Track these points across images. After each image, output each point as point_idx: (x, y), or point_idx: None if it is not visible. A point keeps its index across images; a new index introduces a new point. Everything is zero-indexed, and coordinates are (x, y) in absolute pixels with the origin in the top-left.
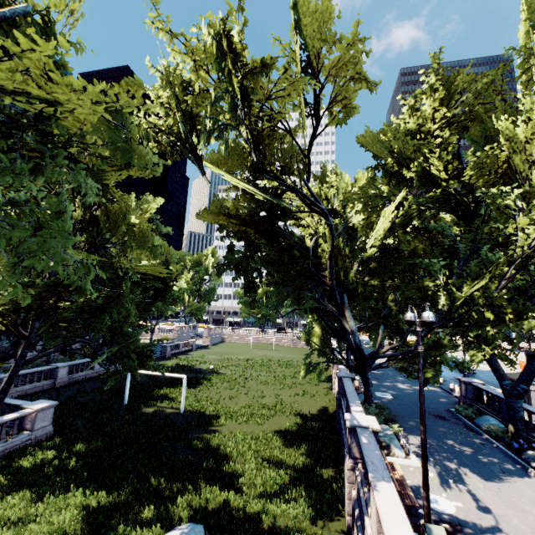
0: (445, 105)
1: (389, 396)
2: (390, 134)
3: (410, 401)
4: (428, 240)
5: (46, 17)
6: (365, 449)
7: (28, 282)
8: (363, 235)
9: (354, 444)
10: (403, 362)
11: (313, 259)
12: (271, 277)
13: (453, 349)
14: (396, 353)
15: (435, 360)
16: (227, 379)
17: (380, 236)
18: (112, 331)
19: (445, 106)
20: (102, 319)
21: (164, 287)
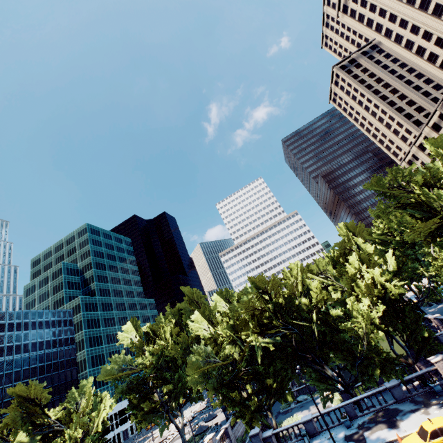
0: (382, 220)
1: (431, 315)
2: (377, 237)
3: (439, 312)
4: (404, 256)
5: (340, 269)
6: (441, 318)
7: None
8: (385, 265)
9: (437, 322)
10: (428, 298)
11: None
12: None
13: (439, 286)
14: (425, 296)
15: (437, 292)
16: None
17: (395, 265)
18: None
19: (383, 220)
20: None
21: None
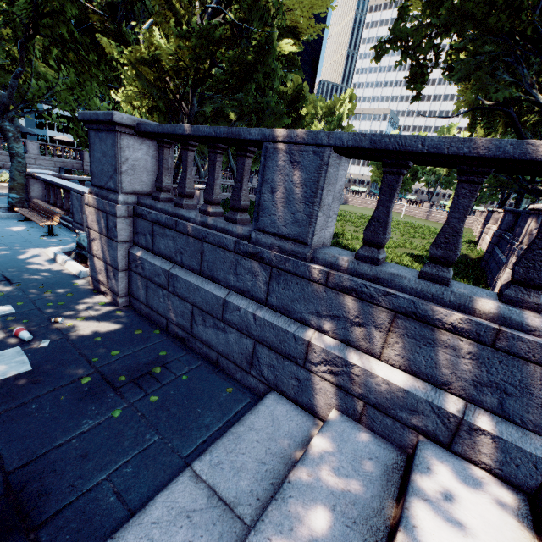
0: None
1: None
2: None
3: None
4: None
5: None
6: None
7: (185, 33)
8: None
9: None
10: None
11: (539, 17)
12: (454, 51)
13: None
14: None
15: None
16: (352, 220)
17: None
18: (257, 112)
19: None
20: (250, 88)
21: (297, 117)
